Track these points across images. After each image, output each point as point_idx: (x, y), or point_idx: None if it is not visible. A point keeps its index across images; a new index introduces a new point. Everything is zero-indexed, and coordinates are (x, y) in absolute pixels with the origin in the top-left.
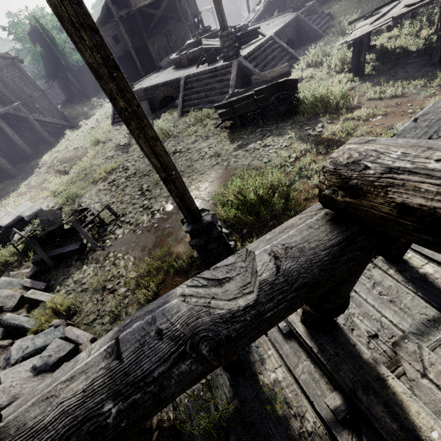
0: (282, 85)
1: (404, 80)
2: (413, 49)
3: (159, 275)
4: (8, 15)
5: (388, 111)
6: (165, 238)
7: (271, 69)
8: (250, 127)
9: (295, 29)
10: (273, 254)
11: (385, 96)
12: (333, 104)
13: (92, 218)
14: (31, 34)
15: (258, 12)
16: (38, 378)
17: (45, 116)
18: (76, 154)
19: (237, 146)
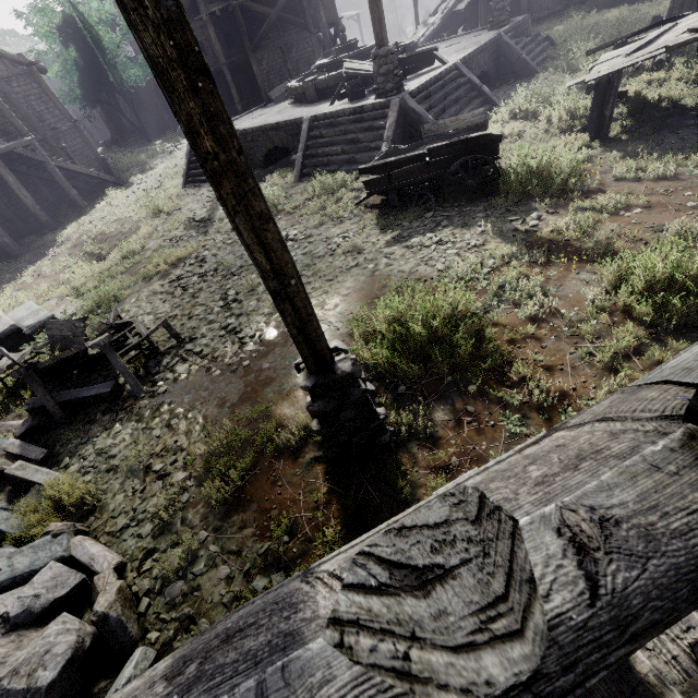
0: (474, 143)
1: (677, 153)
2: (691, 103)
3: (247, 456)
4: None
5: (652, 201)
6: (261, 388)
7: (456, 117)
8: (414, 208)
9: (493, 58)
10: (570, 535)
11: (646, 175)
12: (557, 182)
13: (138, 341)
14: (63, 28)
15: (433, 26)
16: (10, 639)
17: (74, 162)
18: (121, 228)
19: (391, 238)
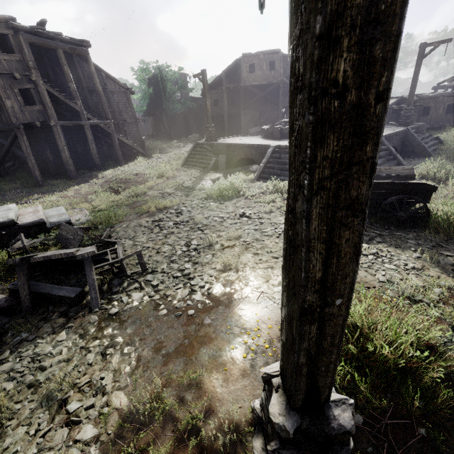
0: (411, 187)
1: None
2: None
3: (165, 444)
4: (141, 62)
5: None
6: (199, 346)
7: (389, 167)
8: None
9: (401, 140)
10: None
11: None
12: None
13: (113, 261)
14: (151, 79)
15: None
16: None
17: (127, 138)
18: (137, 178)
19: None
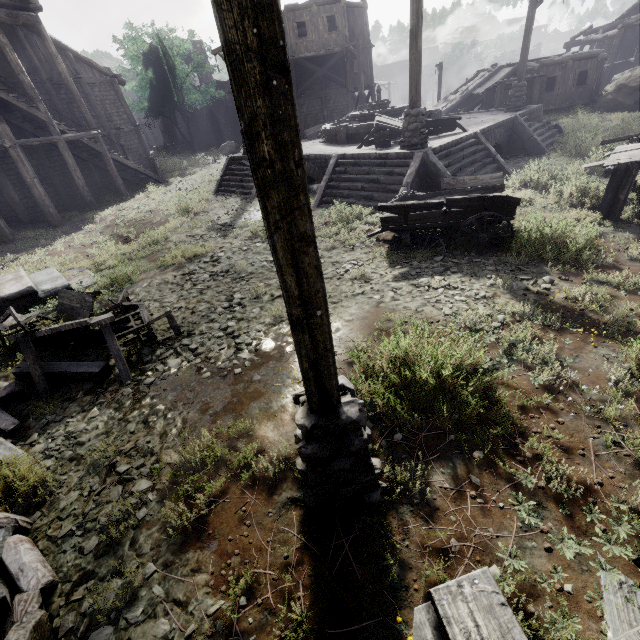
0: (492, 201)
1: None
2: None
3: (219, 479)
4: (128, 27)
5: None
6: (248, 401)
7: (475, 176)
8: (425, 250)
9: (507, 134)
10: None
11: None
12: (571, 251)
13: (138, 326)
14: (148, 55)
15: (452, 102)
16: None
17: (128, 157)
18: (152, 218)
19: (399, 274)
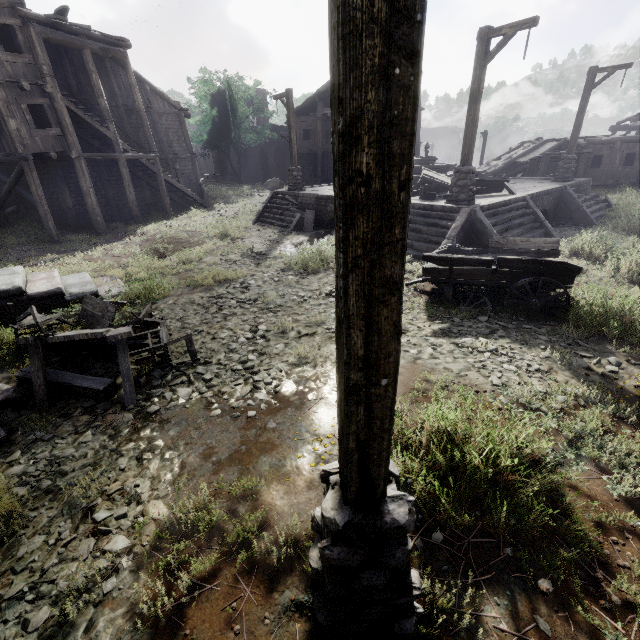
0: (549, 266)
1: None
2: None
3: (209, 555)
4: (202, 71)
5: None
6: (258, 454)
7: (527, 238)
8: (467, 307)
9: (555, 202)
10: None
11: None
12: (639, 332)
13: (154, 346)
14: (215, 96)
15: (495, 167)
16: None
17: (179, 180)
18: (190, 238)
19: (439, 329)
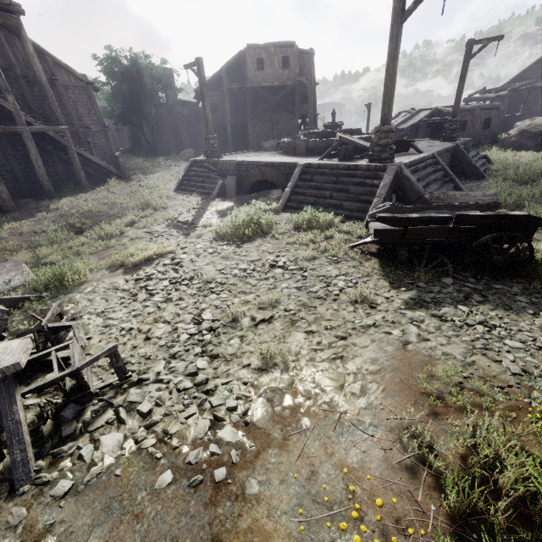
0: (511, 220)
1: None
2: None
3: None
4: (108, 48)
5: None
6: None
7: (466, 192)
8: (425, 268)
9: (451, 158)
10: None
11: None
12: None
13: (61, 374)
14: (123, 73)
15: None
16: None
17: (93, 153)
18: (109, 211)
19: (410, 298)
